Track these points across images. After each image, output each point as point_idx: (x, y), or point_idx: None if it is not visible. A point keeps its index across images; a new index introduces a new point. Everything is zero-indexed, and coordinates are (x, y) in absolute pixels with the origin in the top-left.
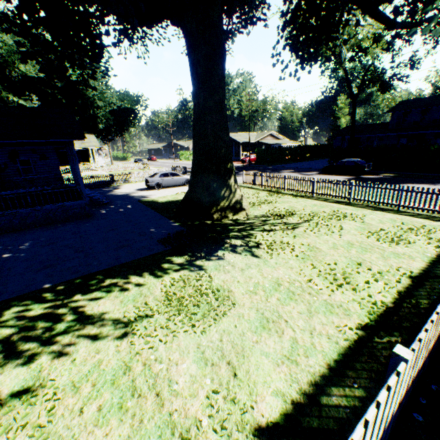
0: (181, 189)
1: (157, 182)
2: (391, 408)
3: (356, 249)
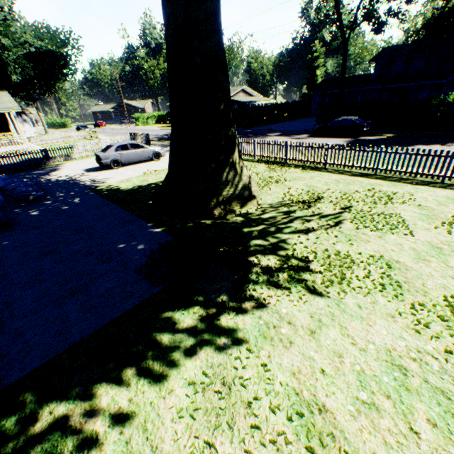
0: (149, 166)
1: (113, 158)
2: None
3: (453, 258)
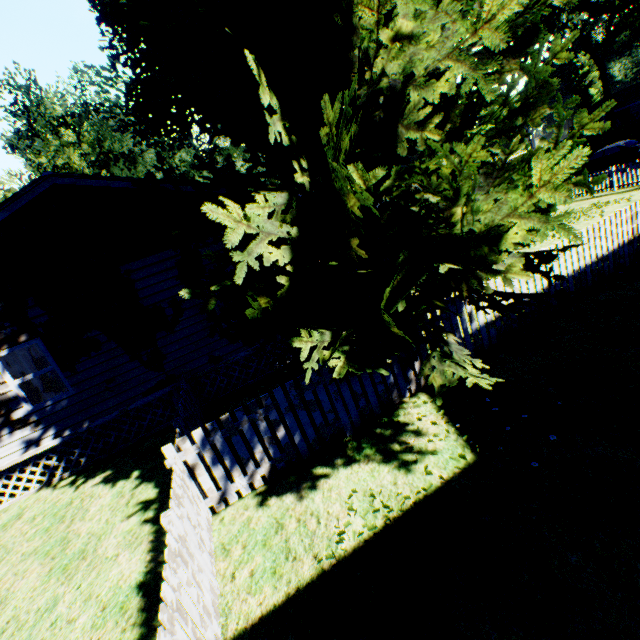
0: None
1: None
2: (619, 235)
3: None
